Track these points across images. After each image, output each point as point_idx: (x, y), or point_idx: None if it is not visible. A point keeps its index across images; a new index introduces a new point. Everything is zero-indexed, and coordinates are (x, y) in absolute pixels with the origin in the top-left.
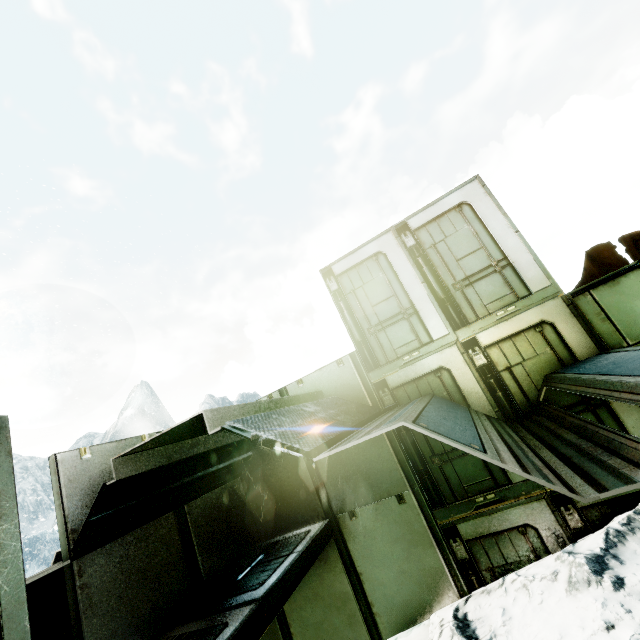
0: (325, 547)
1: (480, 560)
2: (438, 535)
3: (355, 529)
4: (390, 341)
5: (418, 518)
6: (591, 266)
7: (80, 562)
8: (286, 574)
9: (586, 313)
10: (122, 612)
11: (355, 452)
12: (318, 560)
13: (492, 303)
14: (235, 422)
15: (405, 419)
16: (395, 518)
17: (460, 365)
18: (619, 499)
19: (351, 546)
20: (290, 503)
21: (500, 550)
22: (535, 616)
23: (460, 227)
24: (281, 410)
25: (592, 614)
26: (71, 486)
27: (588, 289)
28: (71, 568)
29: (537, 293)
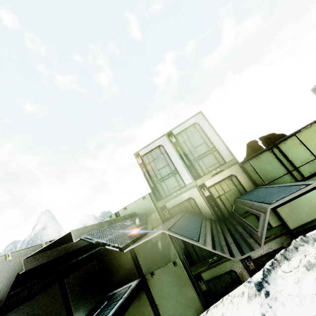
0: (139, 293)
1: (212, 290)
2: (193, 280)
3: (154, 281)
4: (167, 186)
5: (183, 272)
6: (249, 150)
7: None
8: (117, 310)
9: (248, 171)
10: None
11: (153, 242)
12: (136, 300)
13: (210, 167)
14: (87, 235)
15: (164, 228)
16: (173, 273)
17: (198, 196)
18: (268, 254)
19: (152, 291)
20: (121, 271)
21: (221, 284)
22: (235, 315)
23: (195, 133)
24: (112, 225)
25: (257, 310)
26: None
27: (248, 160)
28: None
29: (228, 162)
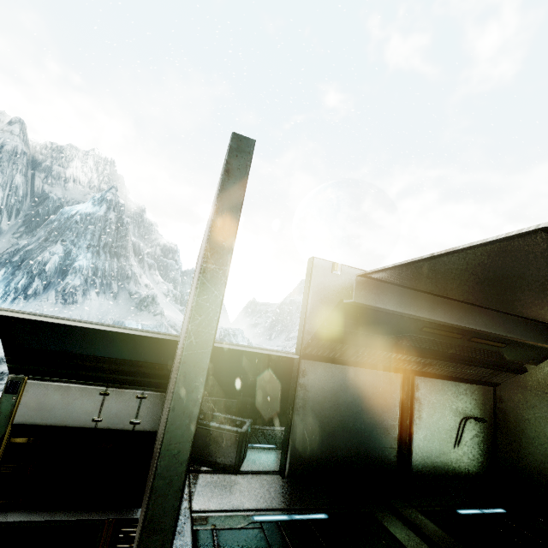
0: None
1: None
2: None
3: None
4: None
5: None
6: None
7: (306, 363)
8: None
9: None
10: (325, 433)
11: None
12: None
13: None
14: None
15: None
16: None
17: None
18: None
19: None
20: None
21: None
22: None
23: None
24: None
25: None
26: (317, 292)
27: None
28: (298, 363)
29: None
